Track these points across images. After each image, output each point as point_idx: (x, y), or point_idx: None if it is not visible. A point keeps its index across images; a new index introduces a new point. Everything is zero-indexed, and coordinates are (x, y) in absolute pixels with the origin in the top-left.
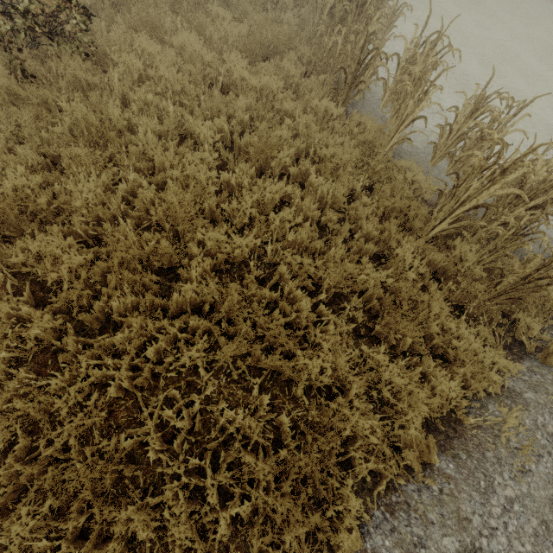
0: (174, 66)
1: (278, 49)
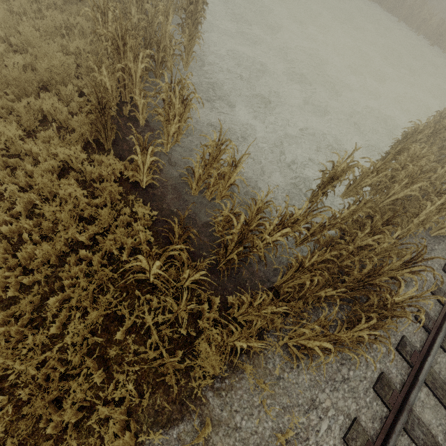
0: None
1: (52, 82)
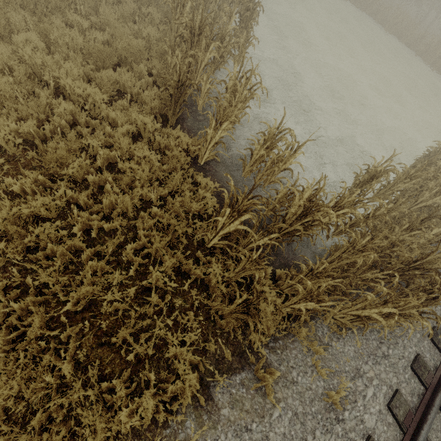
0: (7, 63)
1: (127, 60)
